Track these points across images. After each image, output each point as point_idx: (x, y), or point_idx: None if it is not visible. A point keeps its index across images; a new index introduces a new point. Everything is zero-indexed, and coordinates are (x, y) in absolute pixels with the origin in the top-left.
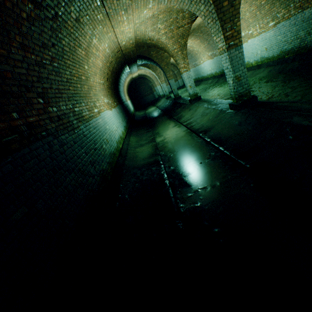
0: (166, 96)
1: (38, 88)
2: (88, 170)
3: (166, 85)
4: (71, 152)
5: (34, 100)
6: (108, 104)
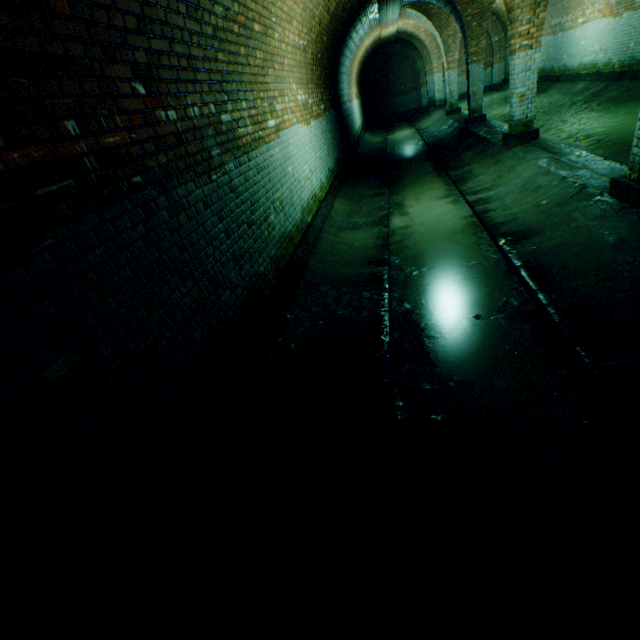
0: (448, 106)
1: (136, 53)
2: (226, 275)
3: (459, 73)
4: (194, 230)
5: (123, 87)
6: (304, 108)
